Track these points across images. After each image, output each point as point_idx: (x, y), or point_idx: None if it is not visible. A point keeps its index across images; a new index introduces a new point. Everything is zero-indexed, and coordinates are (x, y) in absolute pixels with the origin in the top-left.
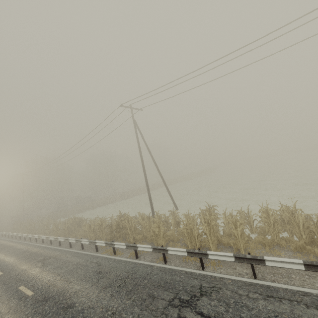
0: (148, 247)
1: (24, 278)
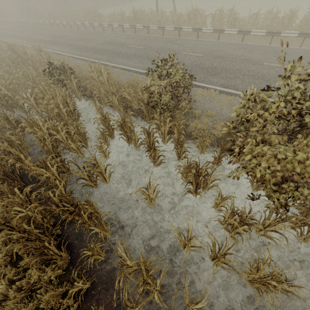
0: (156, 26)
1: (90, 39)
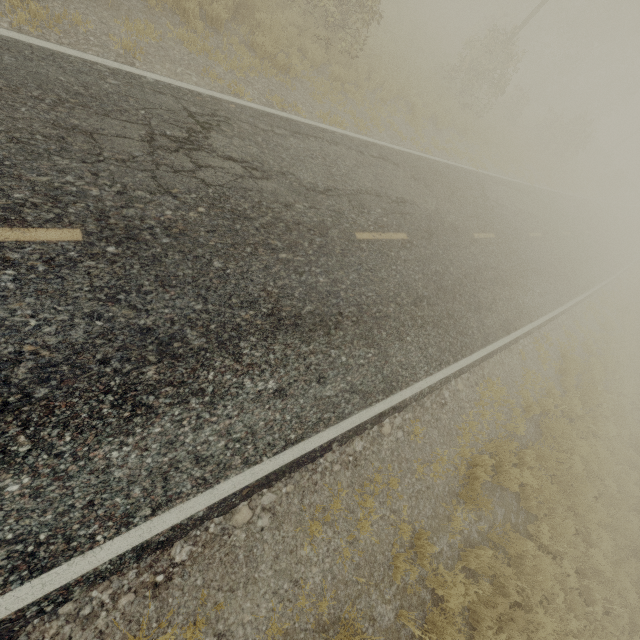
0: None
1: None
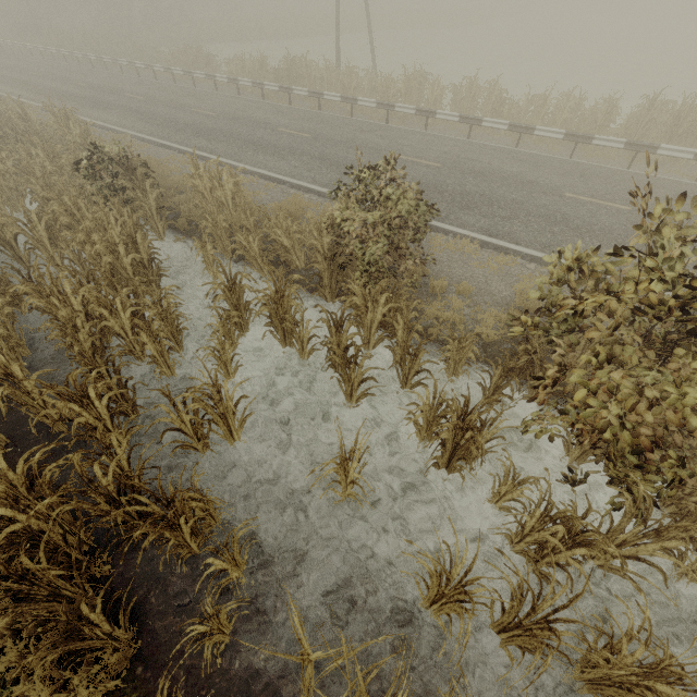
0: (337, 96)
1: (187, 105)
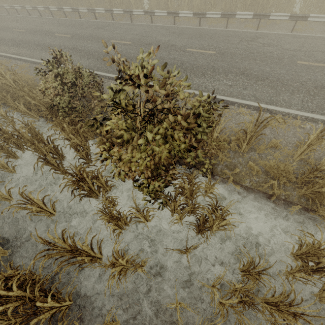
0: (85, 9)
1: (11, 27)
